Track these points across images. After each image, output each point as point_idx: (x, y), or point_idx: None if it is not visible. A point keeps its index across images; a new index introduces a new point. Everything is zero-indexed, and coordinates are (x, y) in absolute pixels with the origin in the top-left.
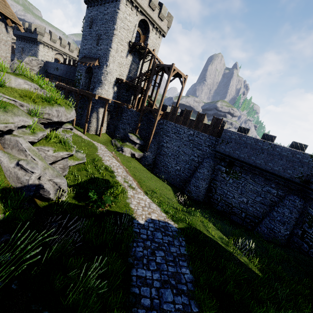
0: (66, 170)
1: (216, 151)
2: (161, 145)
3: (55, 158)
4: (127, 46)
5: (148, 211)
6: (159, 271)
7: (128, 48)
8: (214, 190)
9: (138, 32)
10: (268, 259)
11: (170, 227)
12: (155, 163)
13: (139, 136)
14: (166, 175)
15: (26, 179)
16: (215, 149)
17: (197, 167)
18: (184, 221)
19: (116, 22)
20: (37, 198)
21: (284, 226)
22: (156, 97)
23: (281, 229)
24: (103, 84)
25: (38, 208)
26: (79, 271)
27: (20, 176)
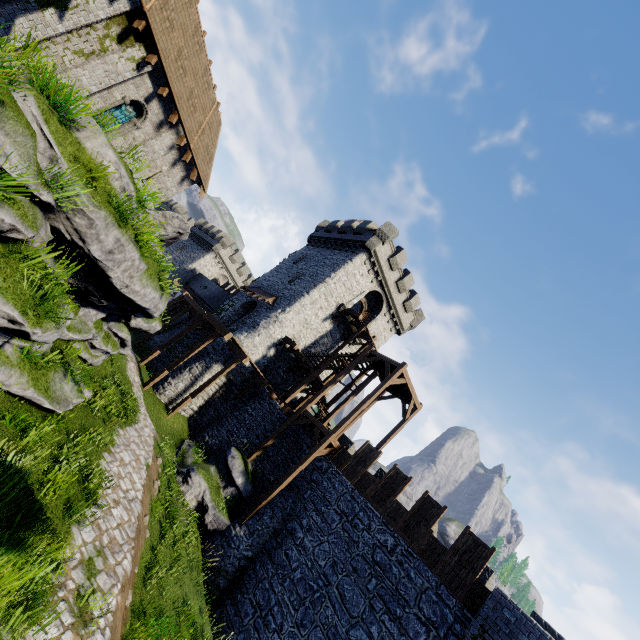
0: None
1: None
2: (290, 527)
3: None
4: (335, 307)
5: None
6: None
7: (335, 311)
8: None
9: (362, 304)
10: None
11: None
12: (241, 579)
13: (252, 470)
14: None
15: None
16: None
17: None
18: None
19: (337, 270)
20: None
21: None
22: (339, 408)
23: None
24: (256, 332)
25: None
26: None
27: None
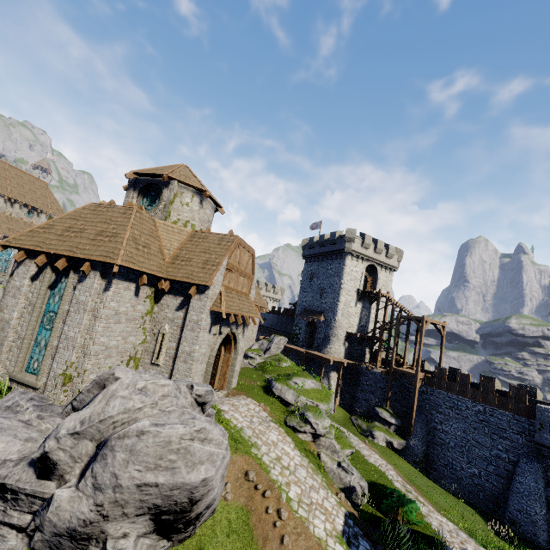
0: None
1: (536, 442)
2: (432, 426)
3: None
4: (356, 294)
5: (459, 539)
6: None
7: (357, 296)
8: None
9: (364, 275)
10: None
11: None
12: (429, 459)
13: (392, 412)
14: (454, 485)
15: (348, 480)
16: (533, 439)
17: (512, 471)
18: None
19: (342, 277)
20: None
21: None
22: (405, 352)
23: None
24: (332, 342)
25: None
26: None
27: (343, 477)
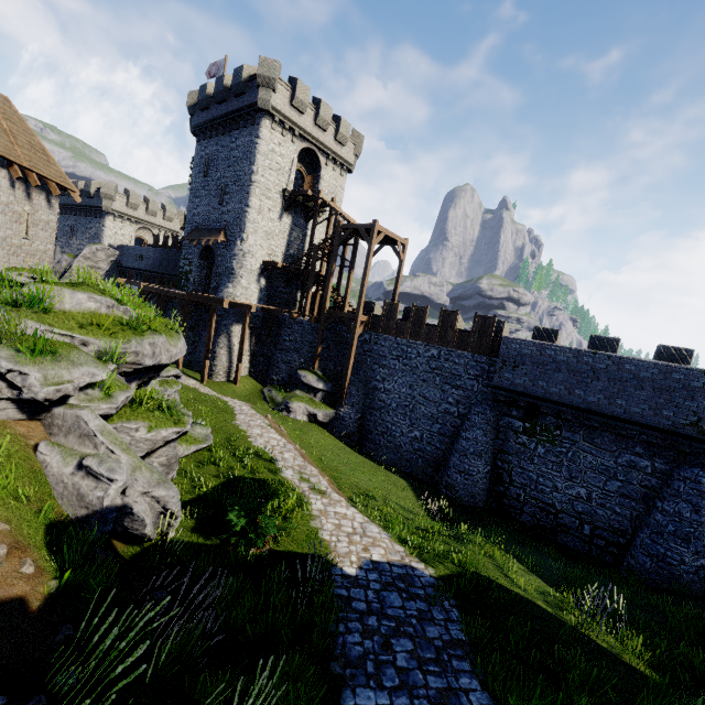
0: (173, 468)
1: (494, 386)
2: (372, 386)
3: (152, 443)
4: (280, 198)
5: (363, 543)
6: (407, 690)
7: (283, 203)
8: (508, 478)
9: (299, 170)
10: (668, 636)
11: (418, 576)
12: (364, 429)
13: (322, 374)
14: (391, 455)
15: (98, 496)
16: (492, 383)
17: (460, 427)
18: (449, 558)
19: (254, 160)
20: (117, 538)
21: (690, 547)
22: (348, 289)
23: (684, 554)
24: (237, 277)
25: (121, 561)
26: (224, 704)
27: (86, 492)
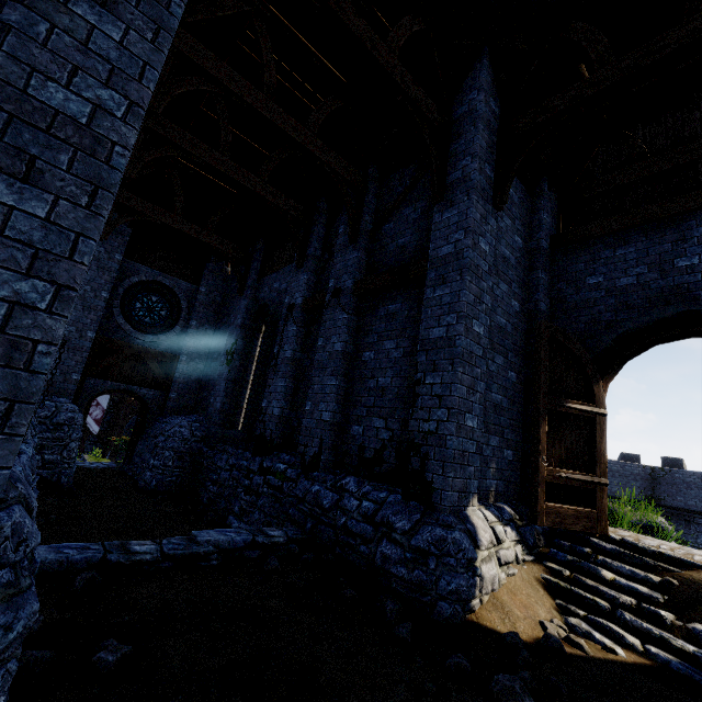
0: None
1: None
2: None
3: None
4: None
5: None
6: None
7: None
8: None
9: None
10: None
11: None
12: None
13: None
14: None
15: None
16: None
17: None
18: None
19: None
20: None
21: None
22: None
23: None
24: None
25: None
26: None
27: None
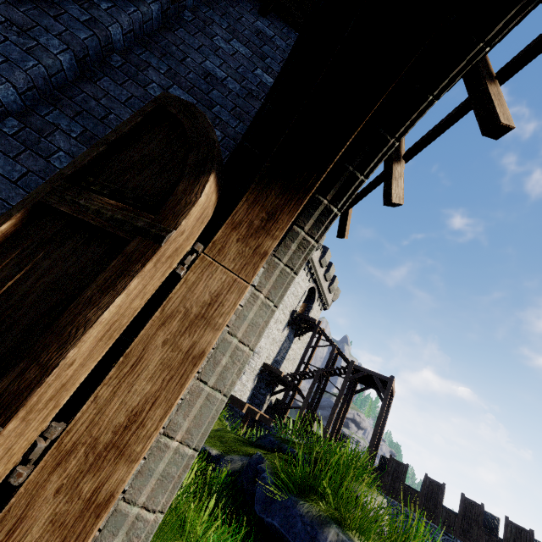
0: None
1: None
2: None
3: None
4: (289, 315)
5: None
6: None
7: (289, 319)
8: None
9: None
10: None
11: None
12: None
13: None
14: None
15: None
16: None
17: None
18: None
19: None
20: None
21: None
22: (339, 420)
23: None
24: None
25: None
26: None
27: None
